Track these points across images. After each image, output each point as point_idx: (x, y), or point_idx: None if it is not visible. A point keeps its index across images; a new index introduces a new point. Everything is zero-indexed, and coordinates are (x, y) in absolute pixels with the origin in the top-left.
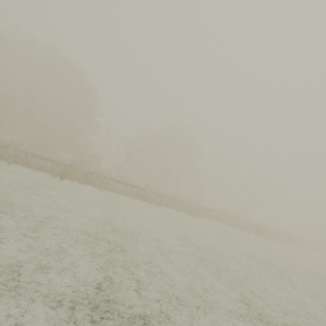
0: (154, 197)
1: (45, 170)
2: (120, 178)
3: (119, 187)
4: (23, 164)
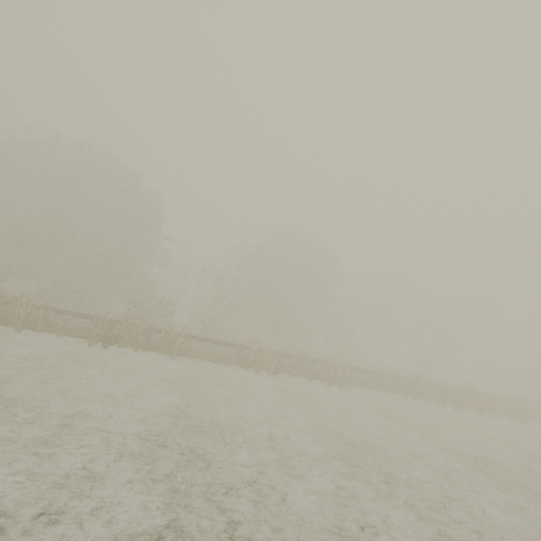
0: (265, 359)
1: (79, 335)
2: (207, 334)
3: (205, 349)
4: (42, 328)
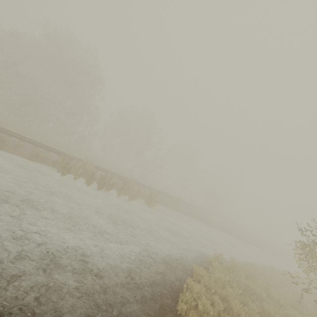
0: None
1: None
2: None
3: None
4: None
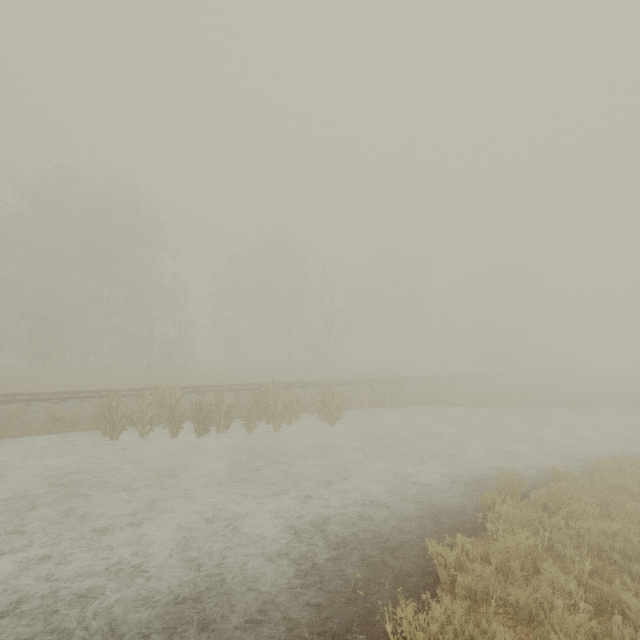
0: None
1: None
2: None
3: None
4: None
